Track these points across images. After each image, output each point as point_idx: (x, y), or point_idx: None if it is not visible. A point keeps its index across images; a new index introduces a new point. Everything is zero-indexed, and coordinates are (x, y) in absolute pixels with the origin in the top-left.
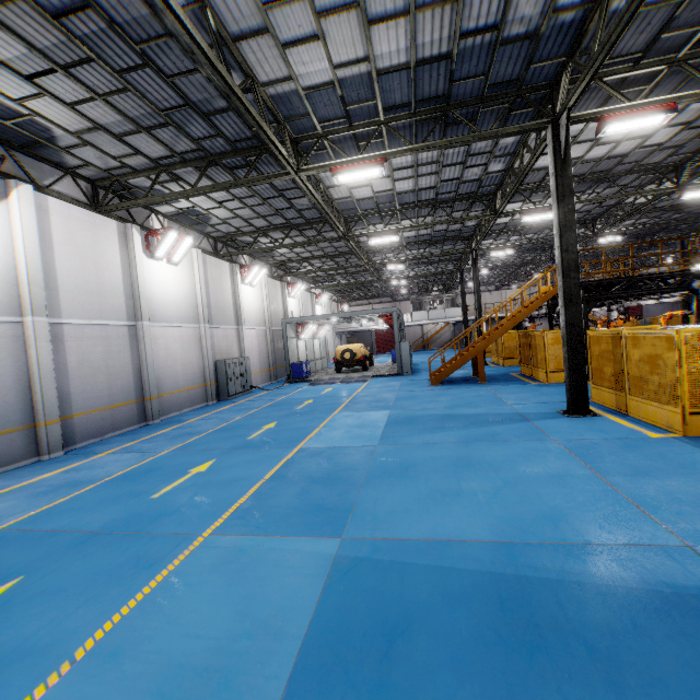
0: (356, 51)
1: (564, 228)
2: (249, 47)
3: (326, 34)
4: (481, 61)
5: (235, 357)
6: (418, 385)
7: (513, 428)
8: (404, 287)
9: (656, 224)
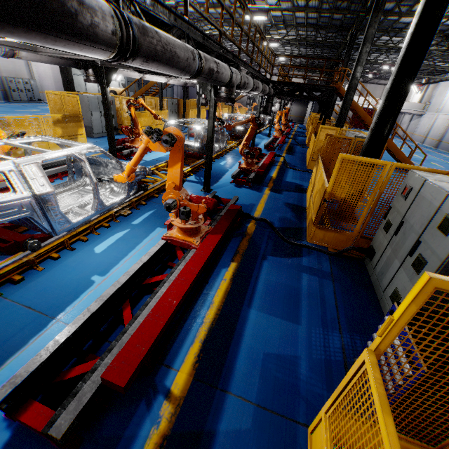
0: None
1: None
2: None
3: None
4: None
5: (26, 78)
6: None
7: None
8: None
9: (299, 39)
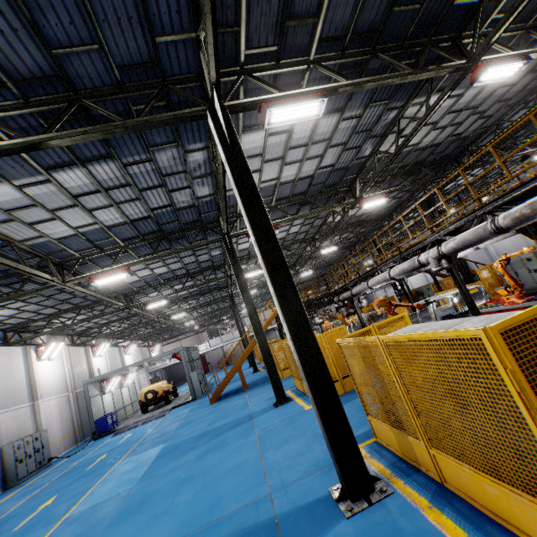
0: (87, 221)
1: (243, 291)
2: (3, 227)
3: (61, 216)
4: (172, 216)
5: (30, 434)
6: (201, 407)
7: (239, 430)
8: (198, 323)
9: (326, 262)
